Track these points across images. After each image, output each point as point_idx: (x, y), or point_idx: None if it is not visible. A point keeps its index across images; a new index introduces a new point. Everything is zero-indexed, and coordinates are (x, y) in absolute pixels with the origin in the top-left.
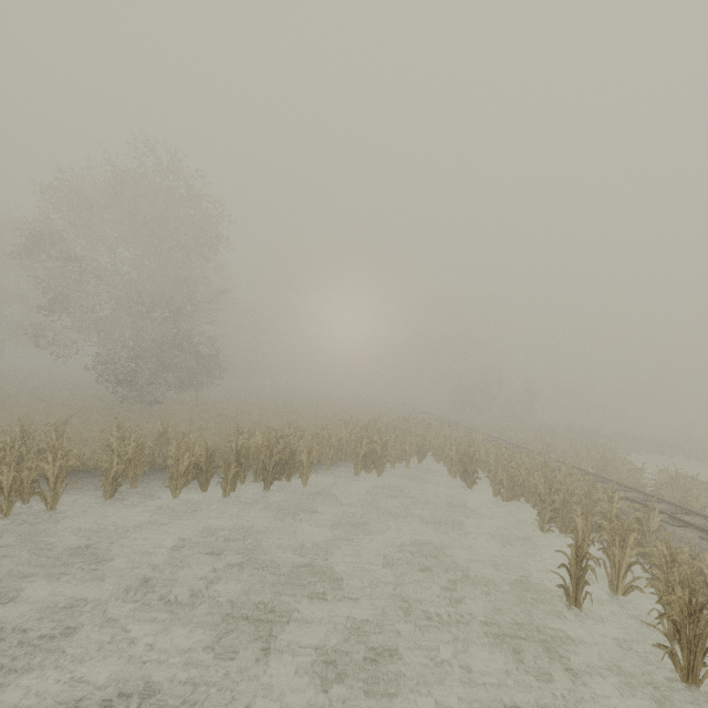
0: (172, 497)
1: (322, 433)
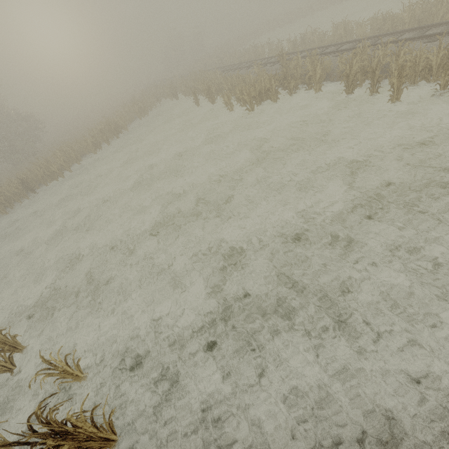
0: (95, 155)
1: (118, 114)
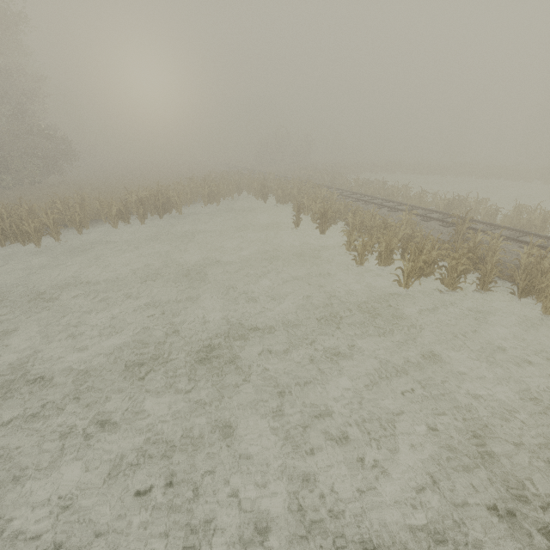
0: (113, 229)
1: (179, 186)
